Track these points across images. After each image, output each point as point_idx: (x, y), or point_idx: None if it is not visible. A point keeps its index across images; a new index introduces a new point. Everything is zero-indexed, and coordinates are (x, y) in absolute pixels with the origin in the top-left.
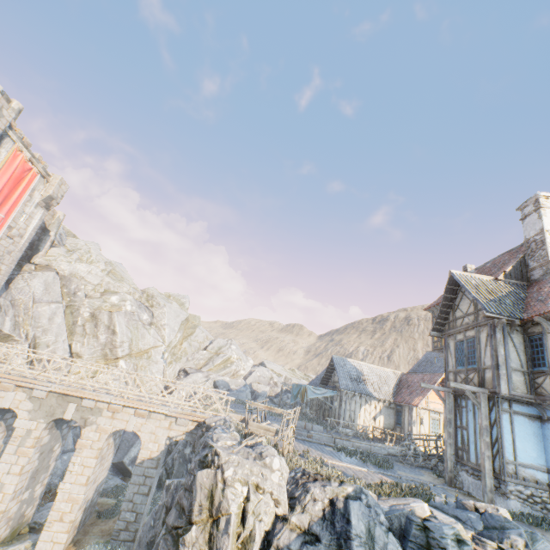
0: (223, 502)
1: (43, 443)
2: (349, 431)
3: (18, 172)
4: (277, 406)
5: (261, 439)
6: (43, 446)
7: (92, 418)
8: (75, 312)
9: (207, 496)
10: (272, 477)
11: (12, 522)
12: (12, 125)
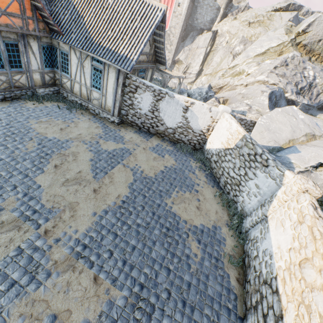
0: None
1: None
2: None
3: None
4: None
5: None
6: None
7: None
8: (215, 54)
9: None
10: None
11: None
12: None
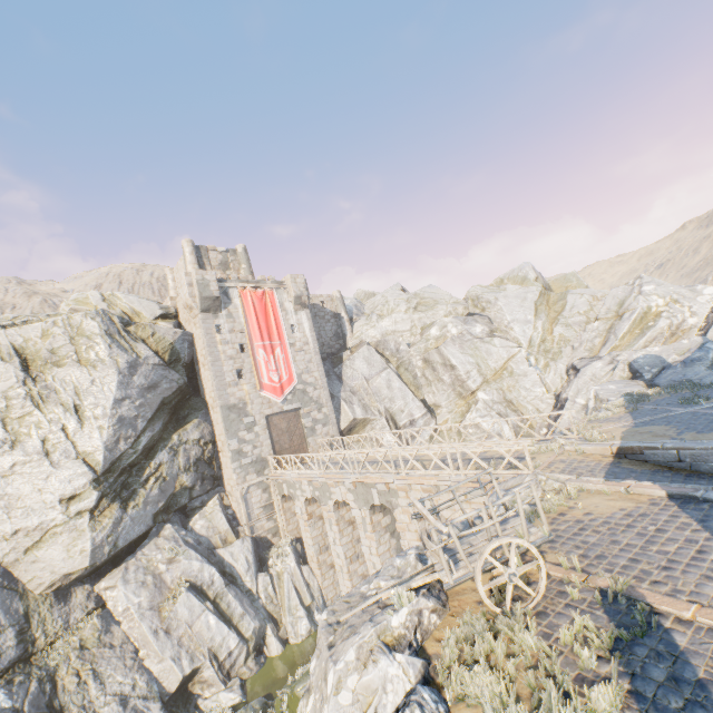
0: None
1: (385, 524)
2: None
3: (257, 304)
4: None
5: (426, 581)
6: (388, 526)
7: (393, 500)
8: (408, 367)
9: None
10: (325, 712)
11: None
12: (223, 278)
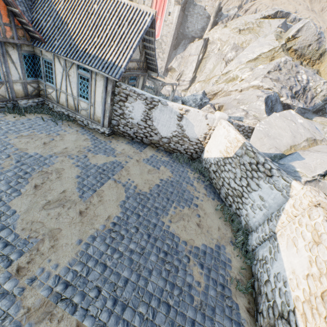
0: None
1: None
2: None
3: None
4: None
5: None
6: None
7: None
8: (207, 61)
9: None
10: None
11: None
12: None
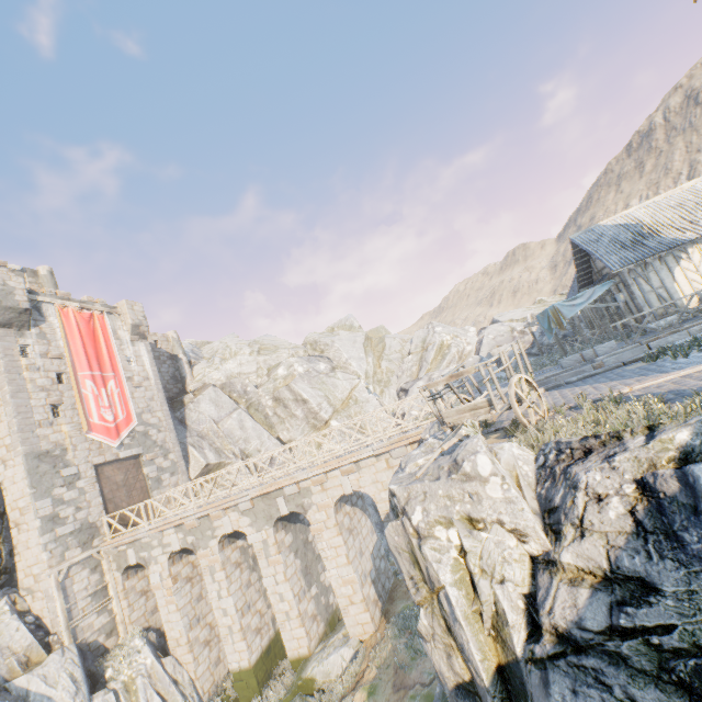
0: (428, 568)
1: (288, 543)
2: (672, 319)
3: (83, 327)
4: (540, 356)
5: None
6: (291, 546)
7: (306, 501)
8: (258, 408)
9: (411, 562)
10: (489, 492)
11: (320, 616)
12: (34, 290)
